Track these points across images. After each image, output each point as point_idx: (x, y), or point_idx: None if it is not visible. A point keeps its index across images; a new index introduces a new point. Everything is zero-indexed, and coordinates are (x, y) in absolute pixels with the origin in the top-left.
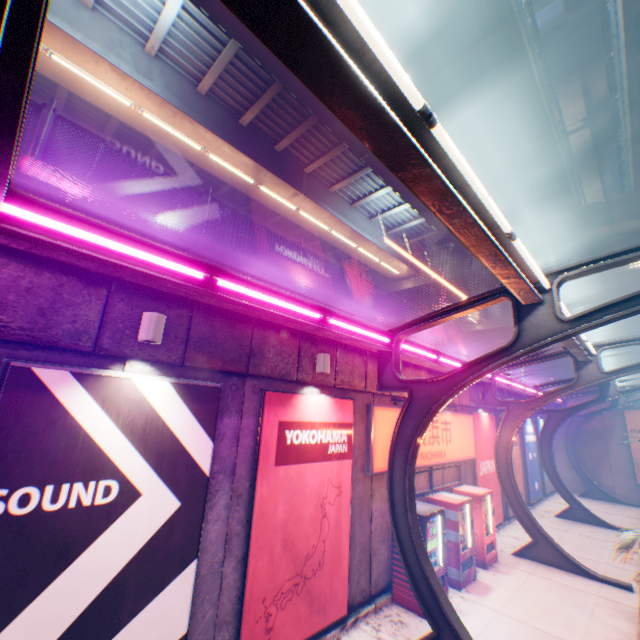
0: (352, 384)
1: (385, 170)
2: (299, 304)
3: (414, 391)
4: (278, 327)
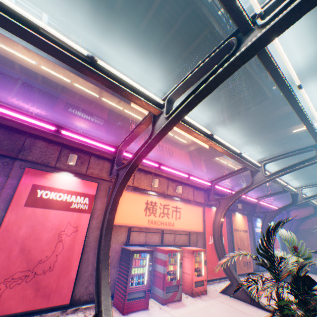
0: (101, 176)
1: (155, 84)
2: (42, 121)
3: (119, 174)
4: (46, 139)
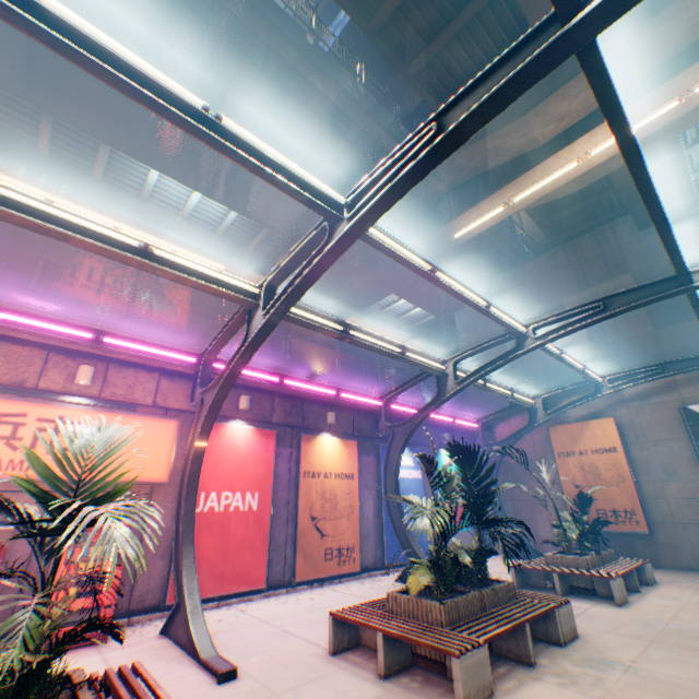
0: None
1: (83, 123)
2: None
3: None
4: None
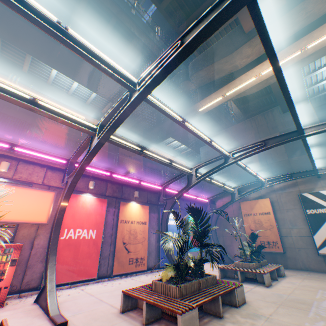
0: None
1: (16, 42)
2: None
3: None
4: None
